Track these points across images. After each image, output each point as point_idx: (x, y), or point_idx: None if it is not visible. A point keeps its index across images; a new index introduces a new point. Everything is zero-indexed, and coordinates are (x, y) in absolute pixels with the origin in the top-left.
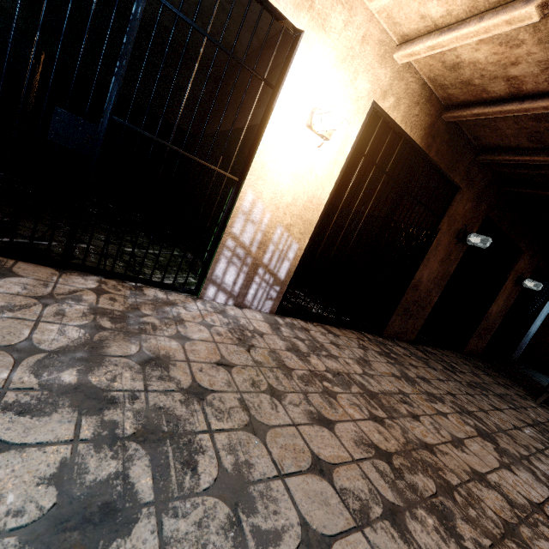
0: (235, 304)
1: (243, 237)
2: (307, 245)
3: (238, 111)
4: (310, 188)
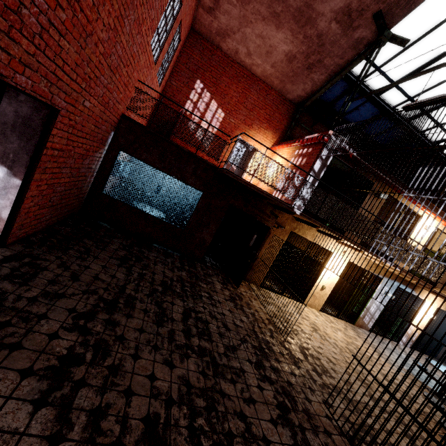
0: (403, 345)
1: (408, 332)
2: (420, 333)
3: (412, 312)
4: (422, 323)
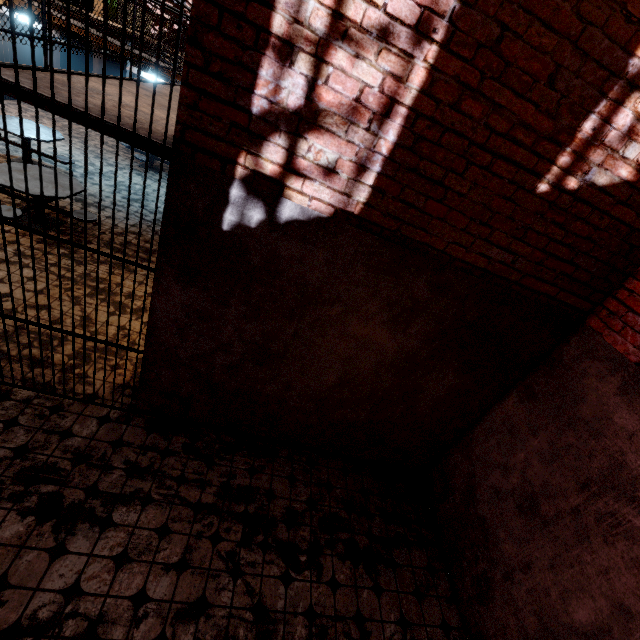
0: None
1: None
2: None
3: None
4: None
